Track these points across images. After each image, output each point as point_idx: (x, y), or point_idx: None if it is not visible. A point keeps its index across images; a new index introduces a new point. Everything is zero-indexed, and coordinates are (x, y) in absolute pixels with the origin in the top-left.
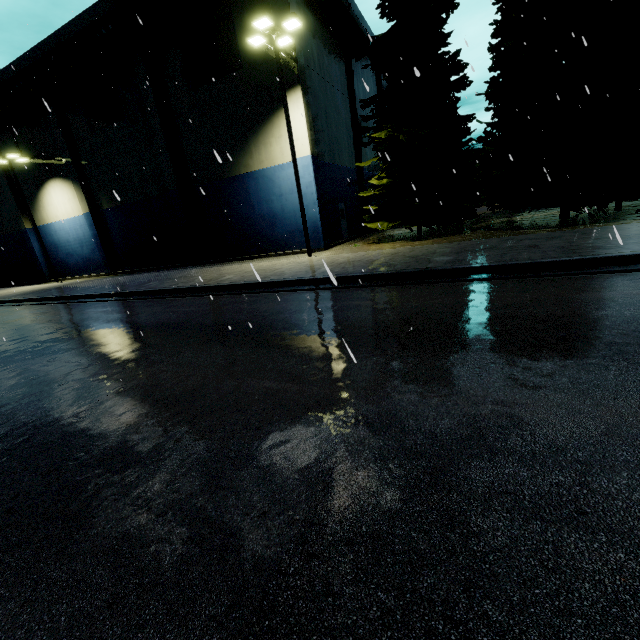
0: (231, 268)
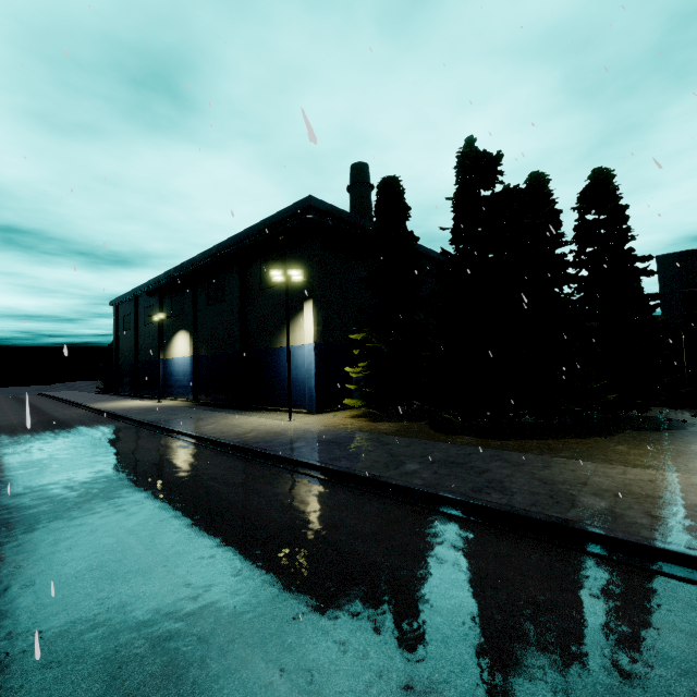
0: (232, 418)
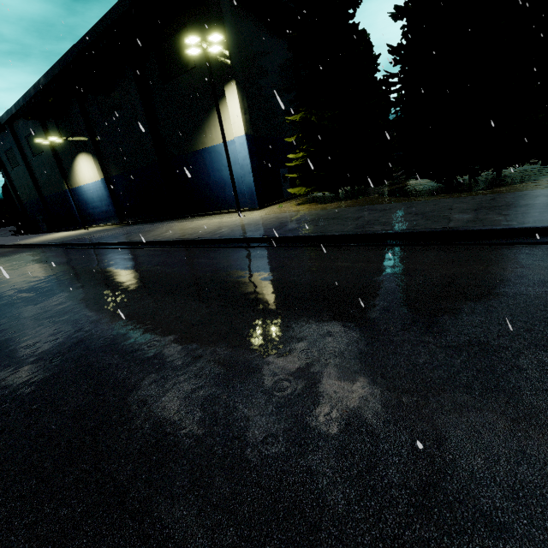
0: (181, 225)
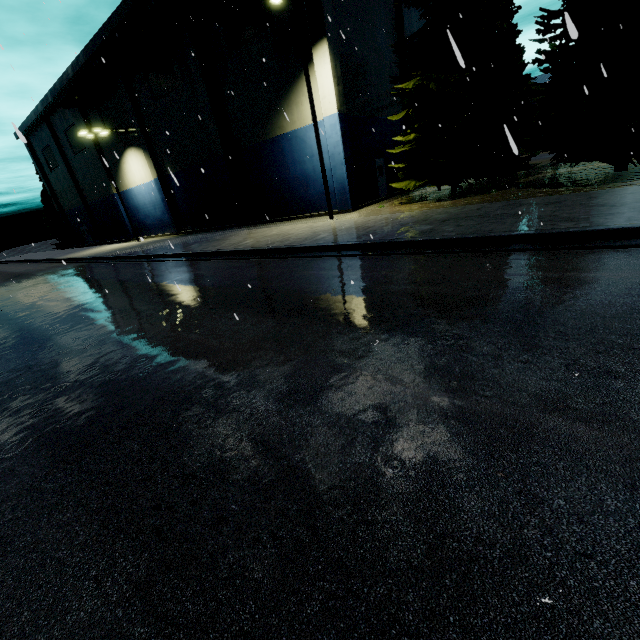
0: (259, 231)
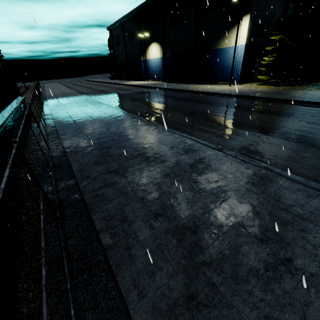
0: (202, 86)
